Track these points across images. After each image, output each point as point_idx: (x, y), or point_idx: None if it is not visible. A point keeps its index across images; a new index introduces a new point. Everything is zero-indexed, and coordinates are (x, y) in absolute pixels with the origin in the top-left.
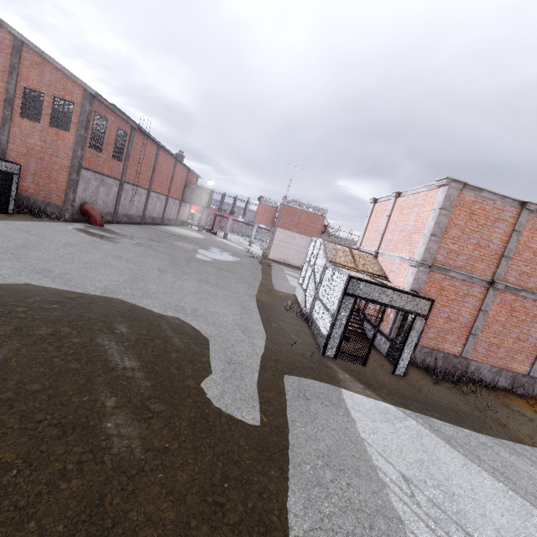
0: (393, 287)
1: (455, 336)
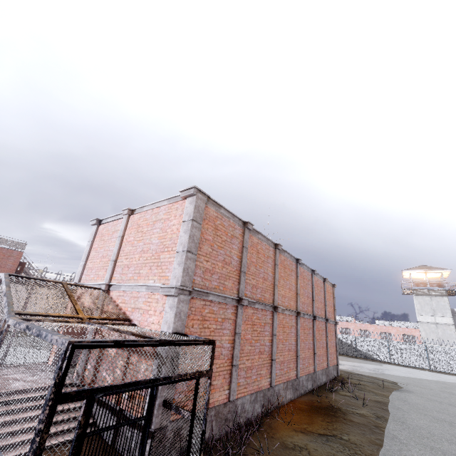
0: (163, 339)
1: (221, 376)
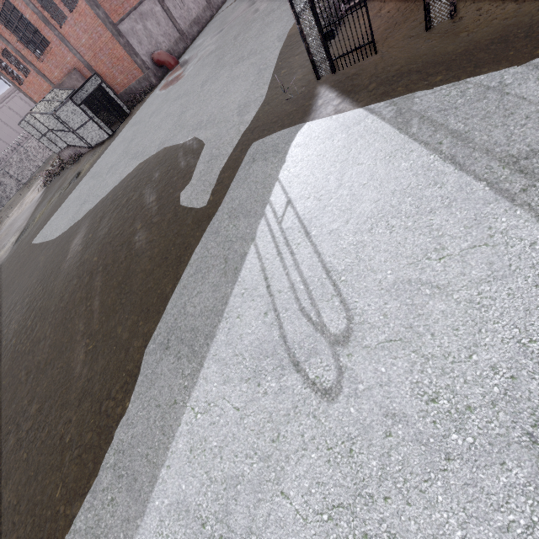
0: None
1: None
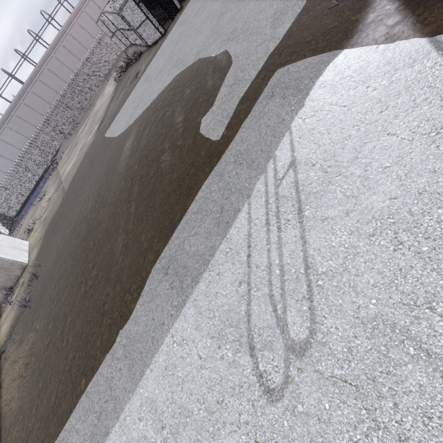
0: None
1: None
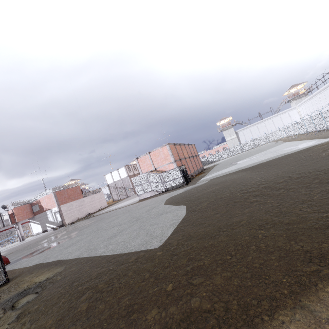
0: (181, 165)
1: None
